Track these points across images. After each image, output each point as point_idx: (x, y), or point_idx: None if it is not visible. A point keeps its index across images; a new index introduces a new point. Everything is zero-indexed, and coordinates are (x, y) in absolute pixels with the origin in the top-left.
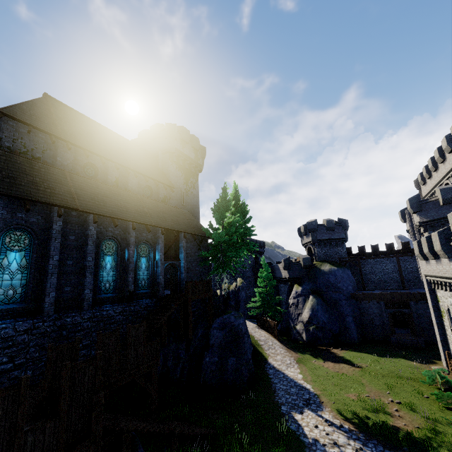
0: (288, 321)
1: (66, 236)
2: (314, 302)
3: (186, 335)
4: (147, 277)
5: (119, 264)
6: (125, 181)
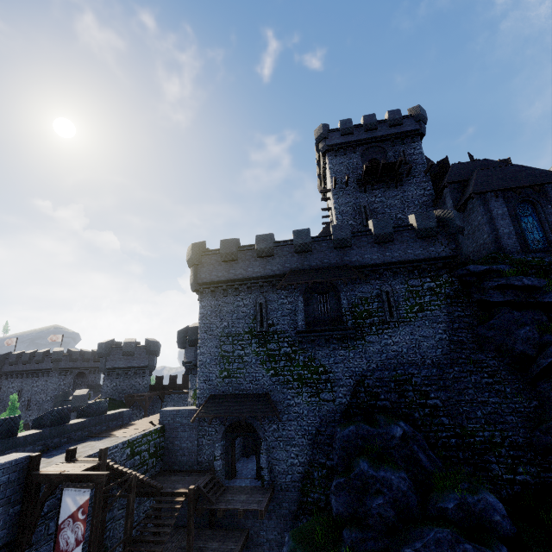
0: None
1: None
2: None
3: None
4: None
5: None
6: None
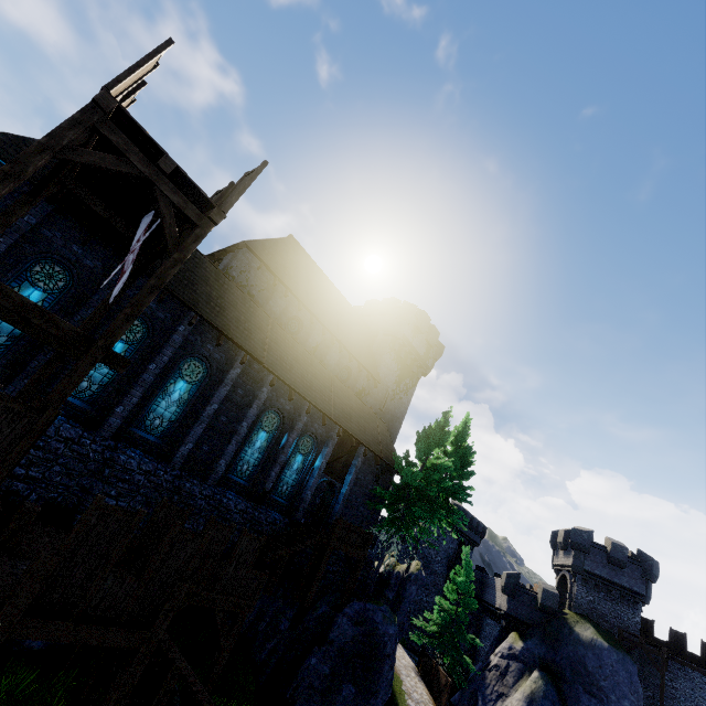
0: (476, 697)
1: (236, 387)
2: (539, 688)
3: (302, 597)
4: (293, 483)
5: (270, 448)
6: (324, 351)
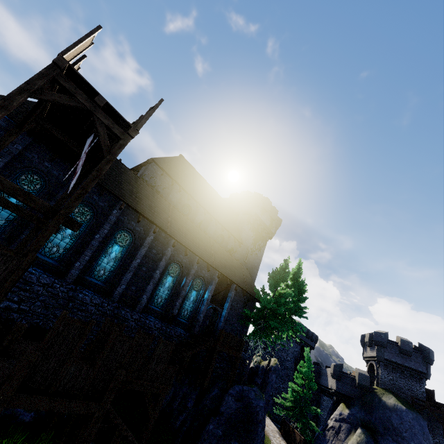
0: None
1: (151, 248)
2: (362, 440)
3: (201, 383)
4: (191, 309)
5: (175, 287)
6: (206, 225)
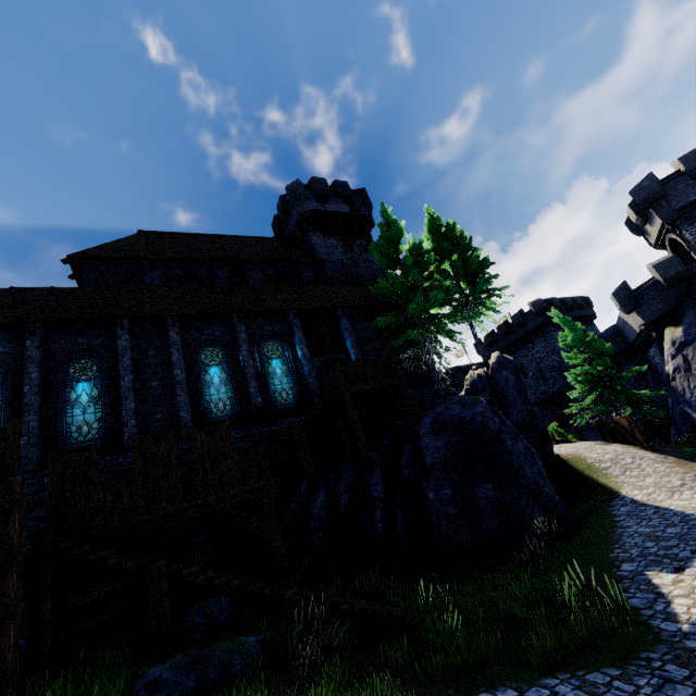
0: (686, 414)
1: (143, 353)
2: None
3: (357, 453)
4: (290, 385)
5: (233, 374)
6: (243, 280)
